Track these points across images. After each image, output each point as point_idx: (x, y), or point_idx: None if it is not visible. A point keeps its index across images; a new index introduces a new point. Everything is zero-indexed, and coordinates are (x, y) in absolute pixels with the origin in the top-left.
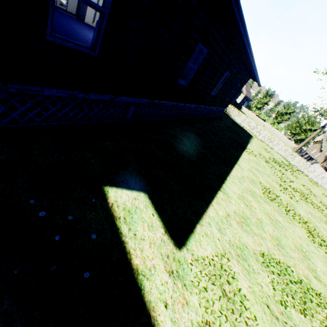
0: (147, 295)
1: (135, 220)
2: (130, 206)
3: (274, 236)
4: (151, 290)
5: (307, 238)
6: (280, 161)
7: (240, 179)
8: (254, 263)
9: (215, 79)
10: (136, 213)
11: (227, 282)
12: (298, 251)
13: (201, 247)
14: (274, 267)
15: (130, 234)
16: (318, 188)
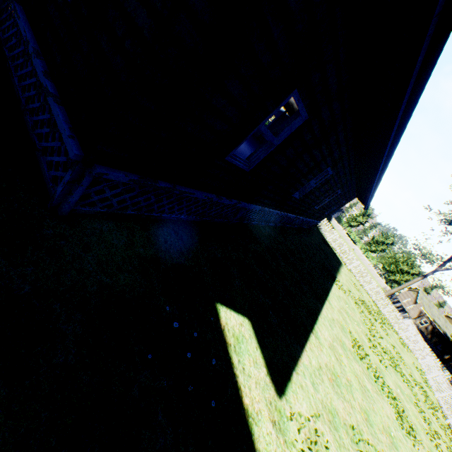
0: (257, 441)
1: (242, 351)
2: (238, 333)
3: (362, 407)
4: (259, 437)
5: (395, 420)
6: (369, 305)
7: (331, 321)
8: (344, 436)
9: (325, 195)
10: (243, 342)
11: (321, 450)
12: (386, 434)
13: (297, 400)
14: (362, 447)
15: (239, 366)
16: (408, 354)
